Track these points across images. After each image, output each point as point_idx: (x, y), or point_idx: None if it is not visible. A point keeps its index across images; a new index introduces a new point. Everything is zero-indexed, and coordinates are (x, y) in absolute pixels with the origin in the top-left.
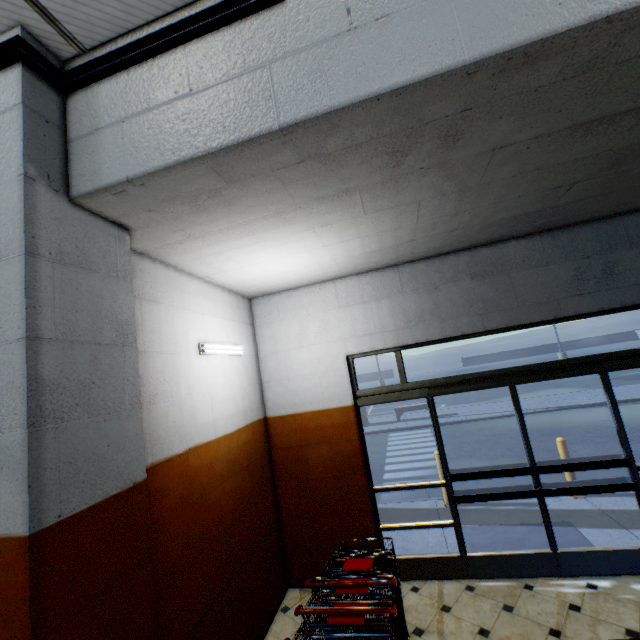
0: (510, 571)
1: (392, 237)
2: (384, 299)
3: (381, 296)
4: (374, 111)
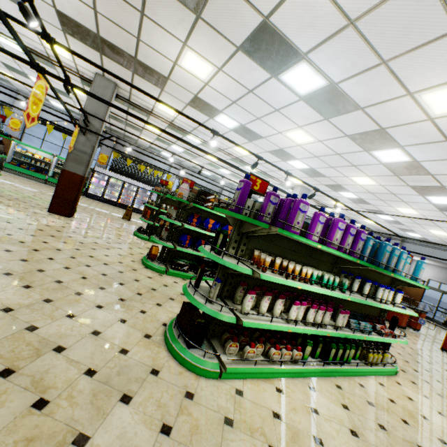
0: (440, 324)
1: (442, 265)
2: (442, 273)
3: (442, 272)
4: (430, 259)
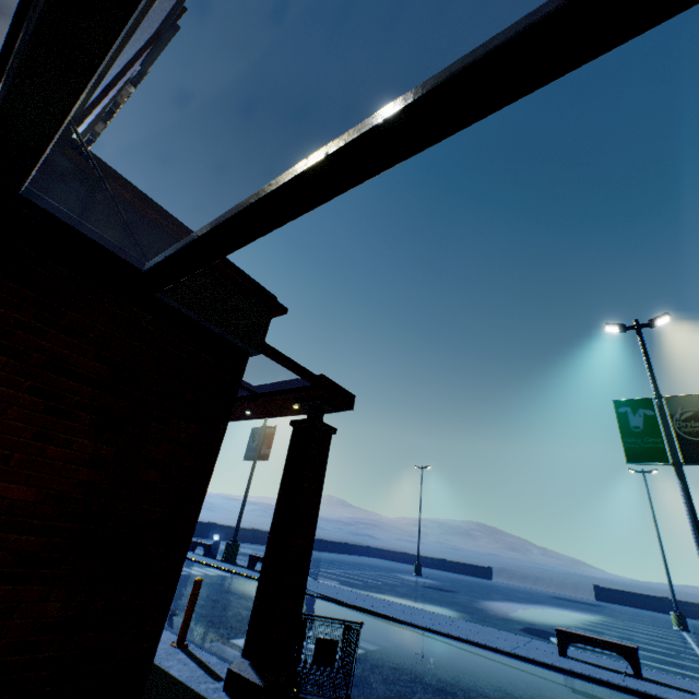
0: None
1: None
2: None
3: None
4: None
